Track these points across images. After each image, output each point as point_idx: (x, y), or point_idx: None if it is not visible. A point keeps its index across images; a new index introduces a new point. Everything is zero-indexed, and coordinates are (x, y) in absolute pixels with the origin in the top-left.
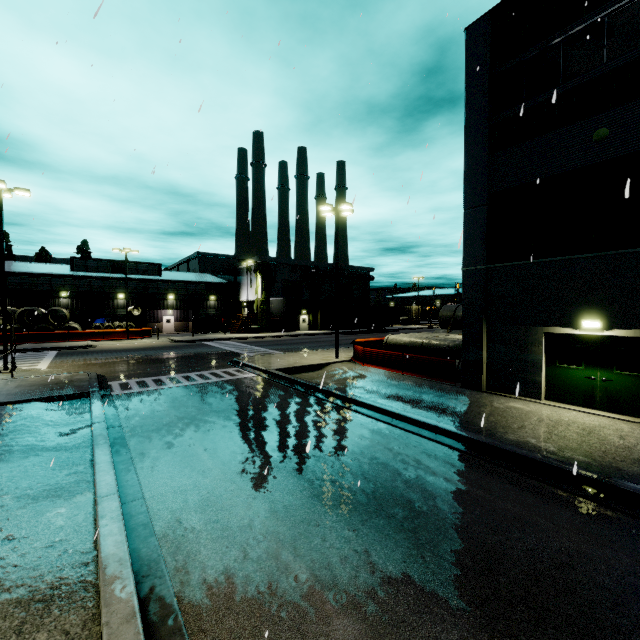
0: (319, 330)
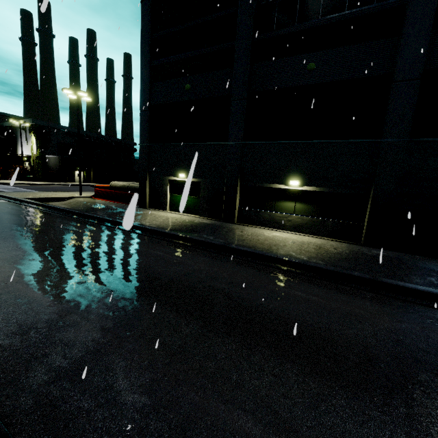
0: (92, 183)
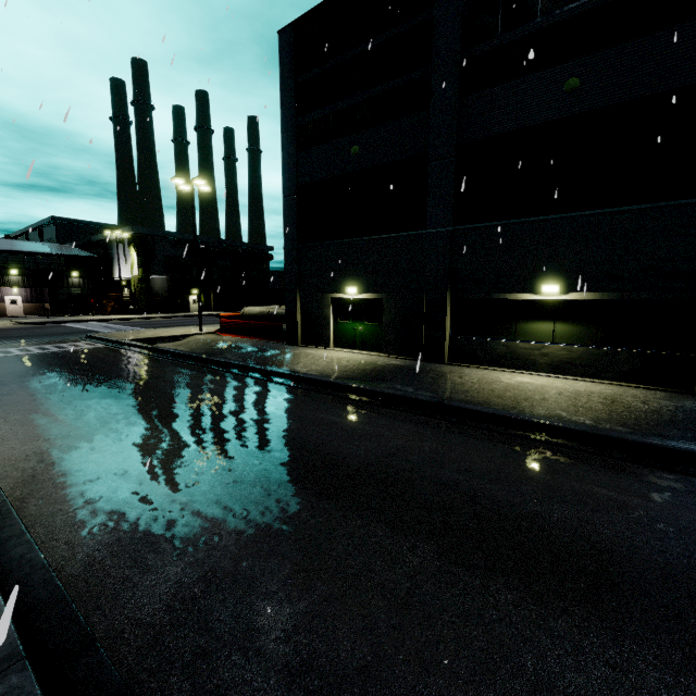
0: (213, 312)
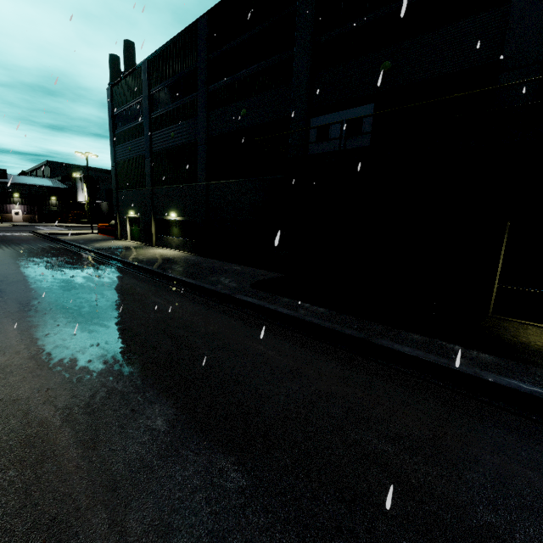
0: None
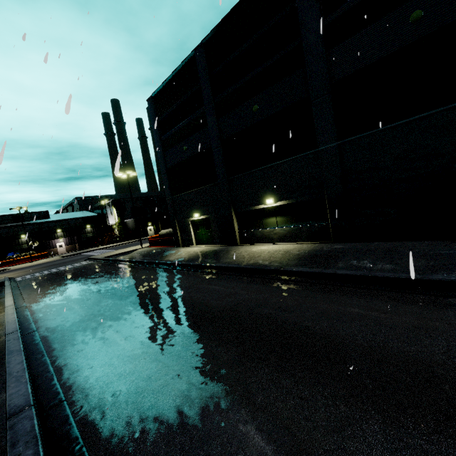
0: None
